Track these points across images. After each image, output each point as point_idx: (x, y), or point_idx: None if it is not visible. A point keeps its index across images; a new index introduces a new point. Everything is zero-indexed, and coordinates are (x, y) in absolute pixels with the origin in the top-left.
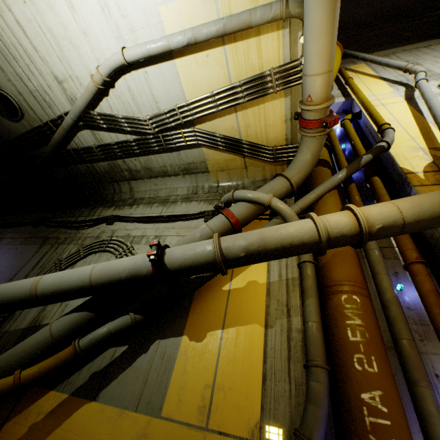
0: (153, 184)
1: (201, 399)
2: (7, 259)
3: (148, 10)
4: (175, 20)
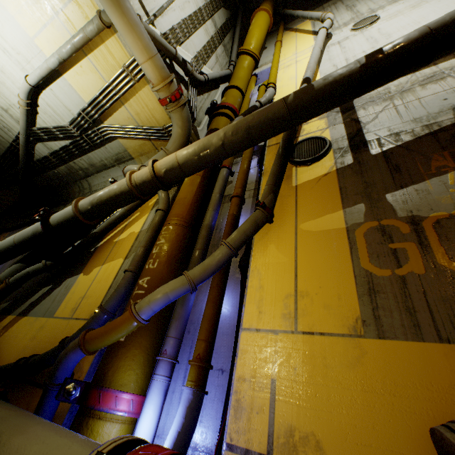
0: (102, 177)
1: (75, 304)
2: None
3: (29, 45)
4: (49, 47)
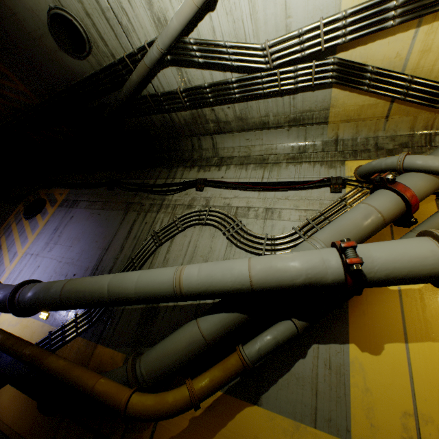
0: (244, 139)
1: (402, 428)
2: (94, 226)
3: None
4: None
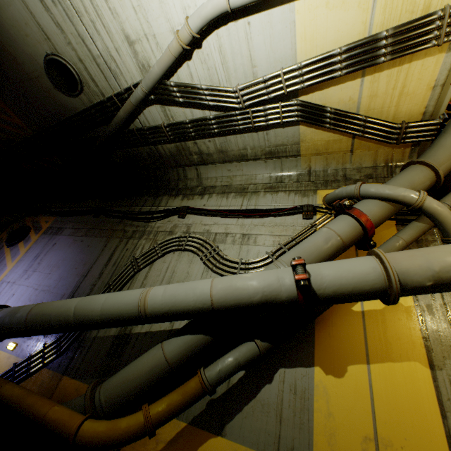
0: (226, 170)
1: None
2: (75, 252)
3: None
4: None
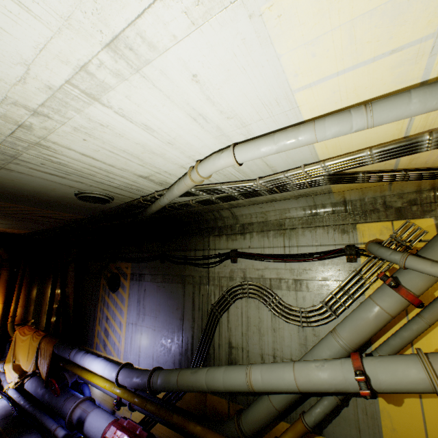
0: (257, 208)
1: None
2: (164, 298)
3: (272, 102)
4: (324, 99)
